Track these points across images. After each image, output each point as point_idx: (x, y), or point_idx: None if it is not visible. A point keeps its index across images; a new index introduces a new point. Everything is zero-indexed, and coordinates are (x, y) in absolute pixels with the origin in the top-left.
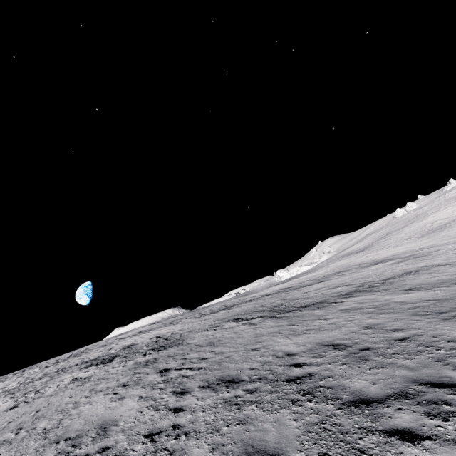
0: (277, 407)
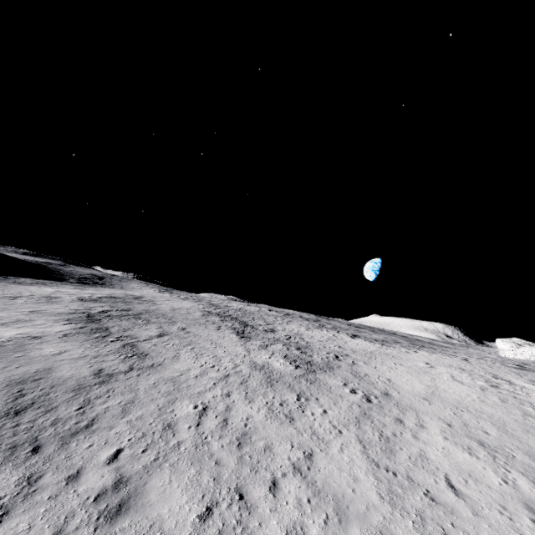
0: None
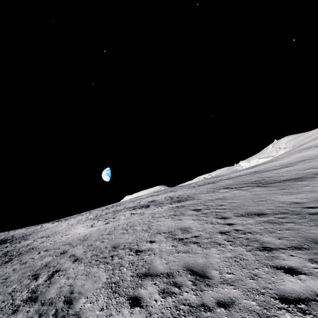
0: (313, 224)
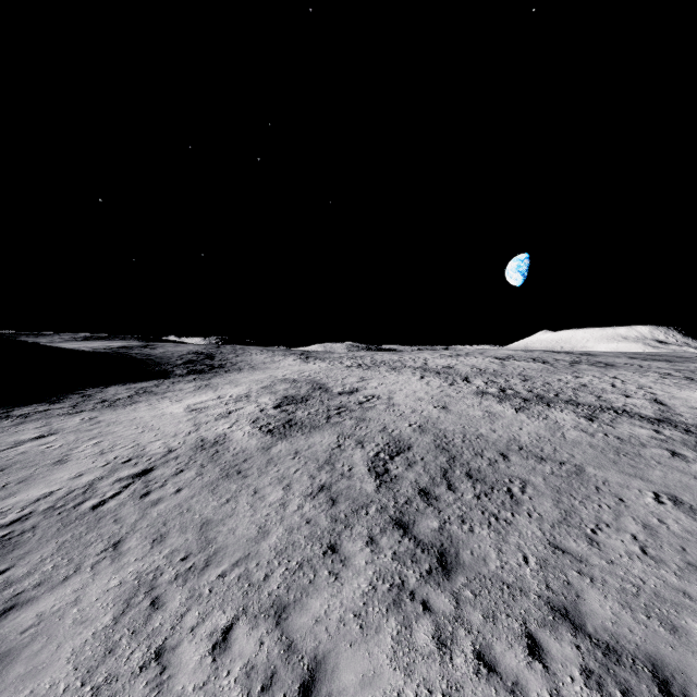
0: None
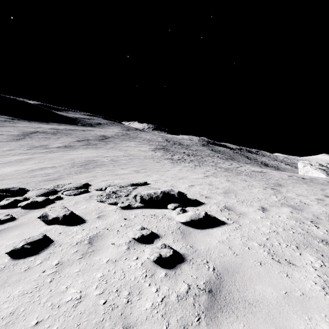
0: None
